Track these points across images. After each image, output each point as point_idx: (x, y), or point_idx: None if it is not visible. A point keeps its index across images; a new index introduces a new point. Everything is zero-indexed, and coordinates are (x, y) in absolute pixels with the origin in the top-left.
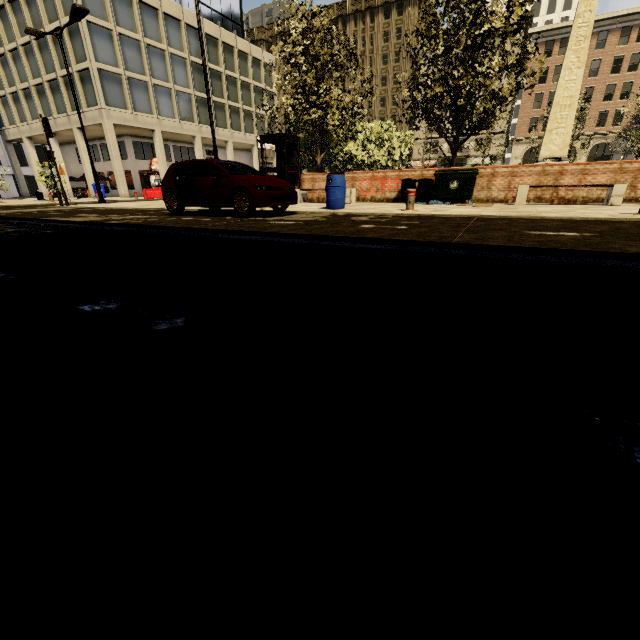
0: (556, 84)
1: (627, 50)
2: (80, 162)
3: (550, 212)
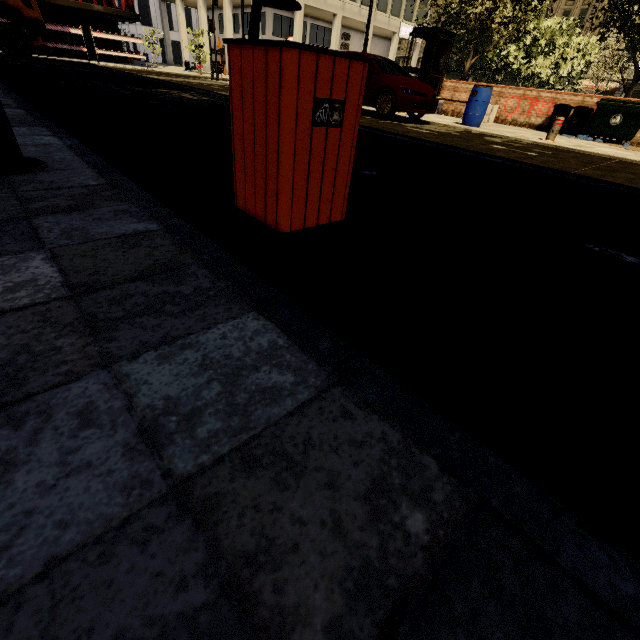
0: None
1: None
2: (220, 32)
3: None
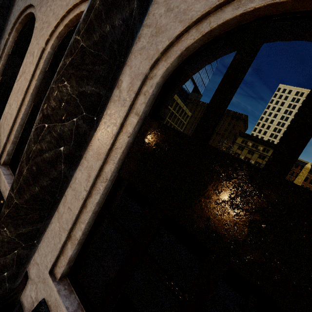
0: None
1: (310, 176)
2: None
3: None
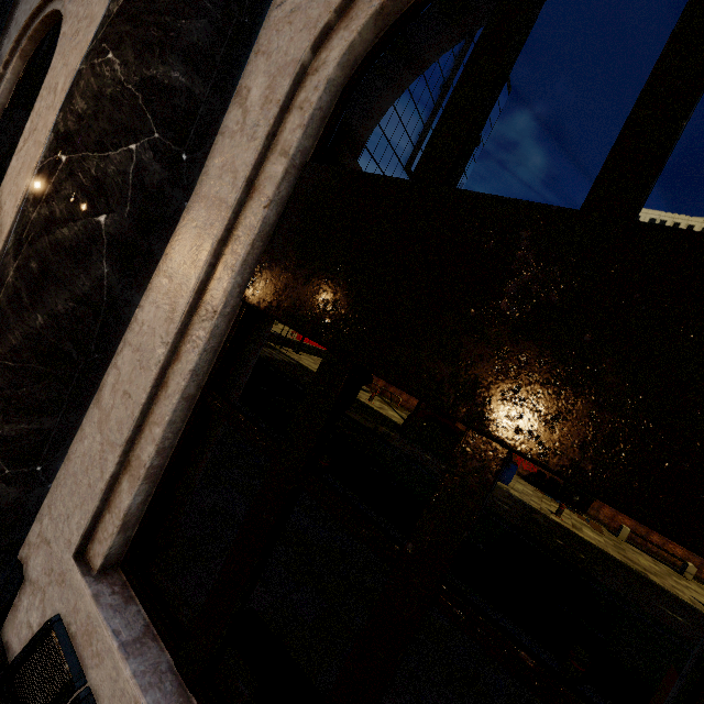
0: None
1: None
2: None
3: (652, 573)
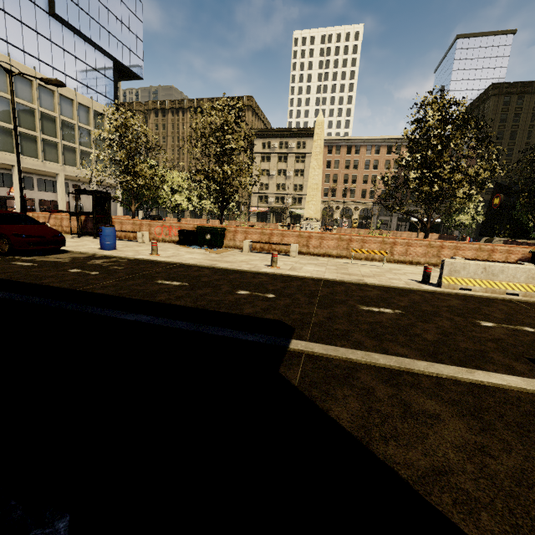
0: (336, 170)
1: (371, 157)
2: None
3: (232, 262)
